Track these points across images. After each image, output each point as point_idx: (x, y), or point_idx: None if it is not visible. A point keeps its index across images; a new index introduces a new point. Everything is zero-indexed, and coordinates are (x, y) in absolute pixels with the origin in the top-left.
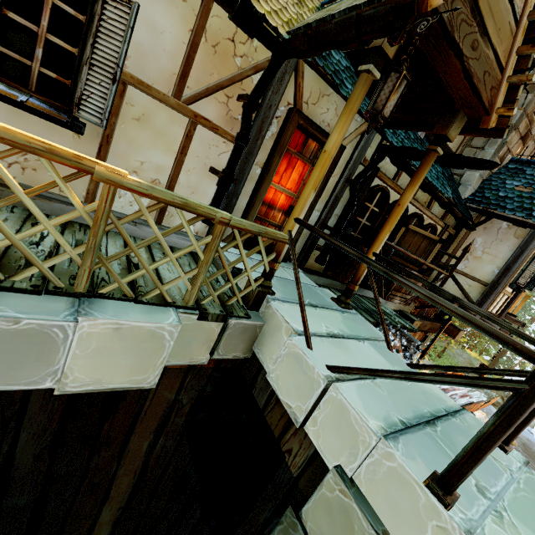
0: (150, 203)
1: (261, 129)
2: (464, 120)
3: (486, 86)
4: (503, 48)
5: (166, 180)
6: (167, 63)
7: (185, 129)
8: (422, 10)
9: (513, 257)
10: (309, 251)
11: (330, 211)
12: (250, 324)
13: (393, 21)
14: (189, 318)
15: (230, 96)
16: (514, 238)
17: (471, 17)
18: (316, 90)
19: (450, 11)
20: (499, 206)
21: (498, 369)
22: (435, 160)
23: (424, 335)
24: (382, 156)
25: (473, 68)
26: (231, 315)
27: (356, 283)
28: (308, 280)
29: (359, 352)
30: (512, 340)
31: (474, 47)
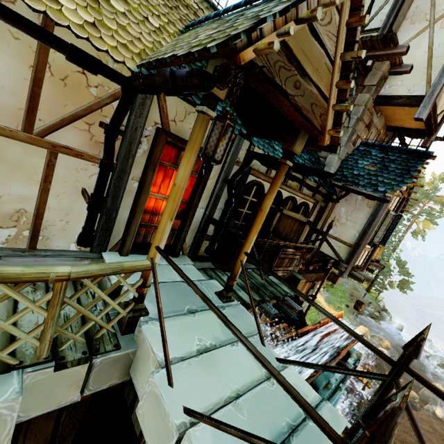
0: (18, 232)
1: (130, 149)
2: (306, 137)
3: (315, 114)
4: (324, 83)
5: (33, 207)
6: (9, 100)
7: (45, 158)
8: (237, 63)
9: (368, 223)
10: (200, 242)
11: (213, 207)
12: (120, 355)
13: (199, 83)
14: (43, 373)
15: (91, 123)
16: (367, 208)
17: (288, 63)
18: (181, 109)
19: (259, 67)
20: (354, 183)
21: (344, 369)
22: (289, 167)
23: (313, 283)
24: (250, 160)
25: (300, 102)
26: (96, 354)
27: (234, 279)
28: (196, 274)
29: (229, 363)
30: (322, 421)
31: (297, 86)
